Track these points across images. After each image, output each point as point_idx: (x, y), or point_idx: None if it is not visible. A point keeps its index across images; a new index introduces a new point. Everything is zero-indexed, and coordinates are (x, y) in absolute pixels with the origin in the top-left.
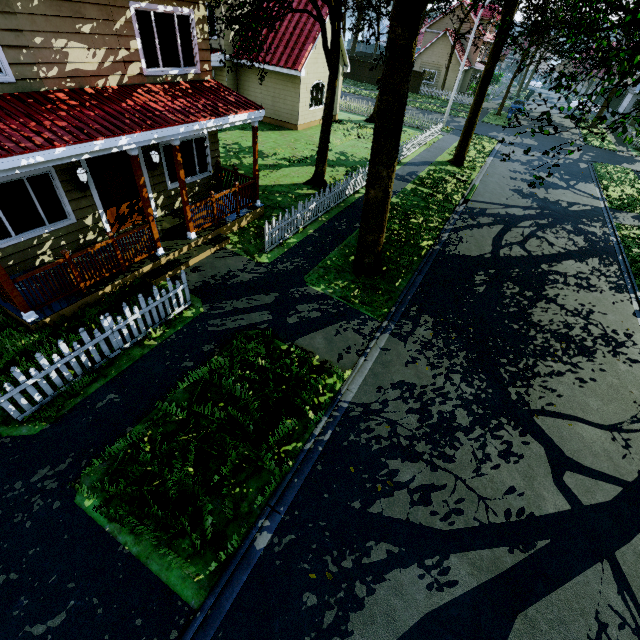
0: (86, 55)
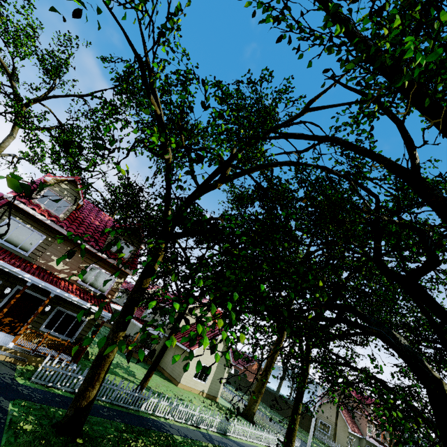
0: (60, 264)
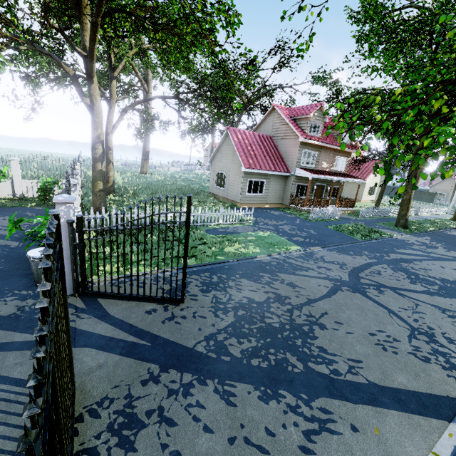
0: (325, 164)
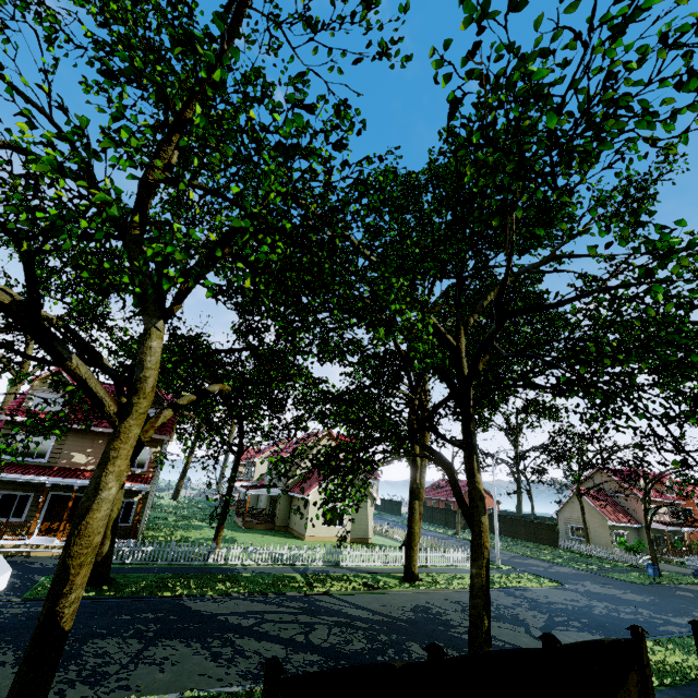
0: (84, 458)
